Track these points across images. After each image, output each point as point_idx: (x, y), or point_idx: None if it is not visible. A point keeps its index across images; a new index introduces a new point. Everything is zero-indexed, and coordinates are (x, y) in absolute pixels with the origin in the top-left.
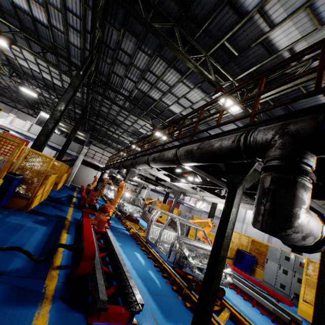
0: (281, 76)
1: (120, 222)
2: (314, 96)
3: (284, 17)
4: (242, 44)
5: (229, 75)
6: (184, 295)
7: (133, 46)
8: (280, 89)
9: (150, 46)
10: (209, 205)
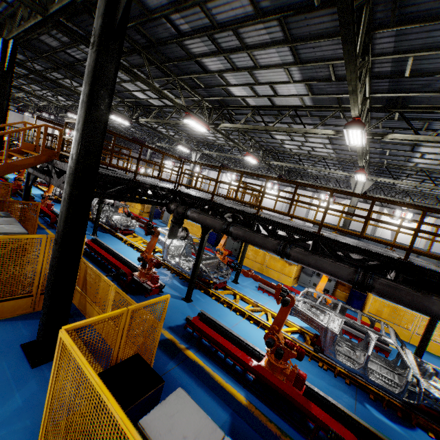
0: (149, 108)
1: (58, 202)
2: (174, 118)
3: (134, 90)
4: (119, 89)
5: (119, 97)
6: (100, 226)
7: (24, 57)
8: (147, 120)
9: (43, 64)
10: (155, 171)
